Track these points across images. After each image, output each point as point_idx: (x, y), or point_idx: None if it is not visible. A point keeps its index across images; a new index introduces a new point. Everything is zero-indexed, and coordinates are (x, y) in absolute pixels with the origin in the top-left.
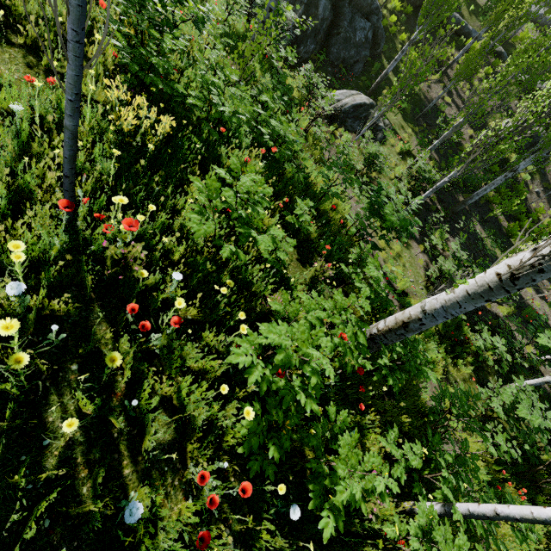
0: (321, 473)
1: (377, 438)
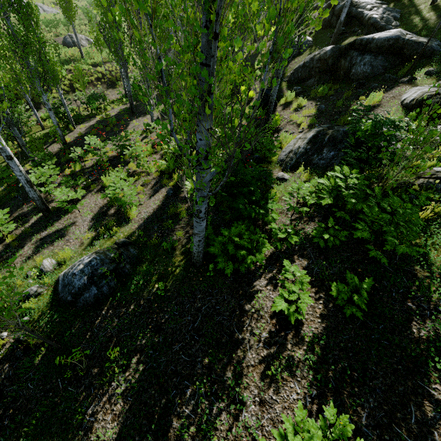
0: None
1: None
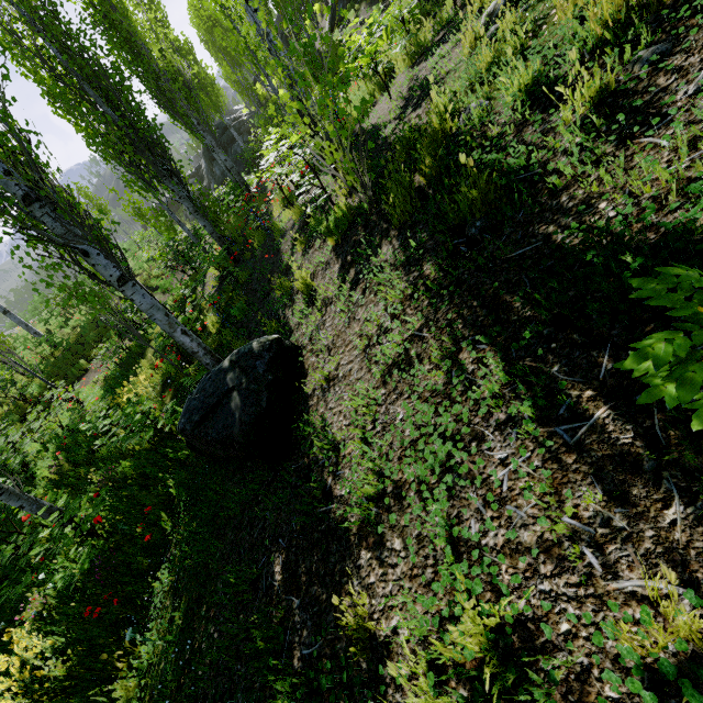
0: None
1: None
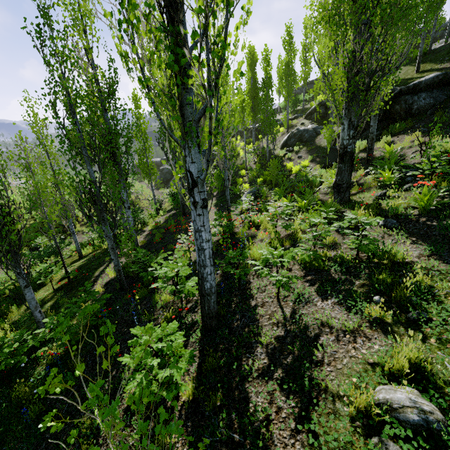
0: None
1: None
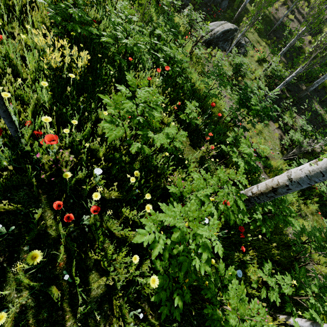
0: (216, 319)
1: (255, 267)
